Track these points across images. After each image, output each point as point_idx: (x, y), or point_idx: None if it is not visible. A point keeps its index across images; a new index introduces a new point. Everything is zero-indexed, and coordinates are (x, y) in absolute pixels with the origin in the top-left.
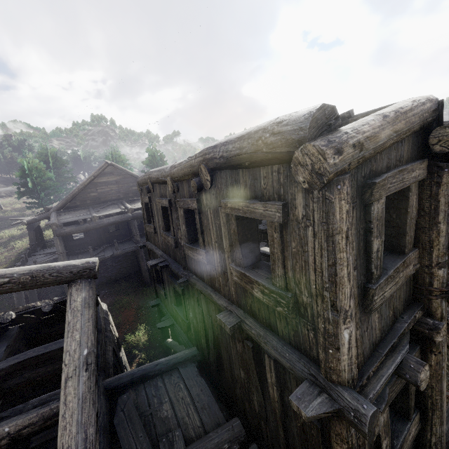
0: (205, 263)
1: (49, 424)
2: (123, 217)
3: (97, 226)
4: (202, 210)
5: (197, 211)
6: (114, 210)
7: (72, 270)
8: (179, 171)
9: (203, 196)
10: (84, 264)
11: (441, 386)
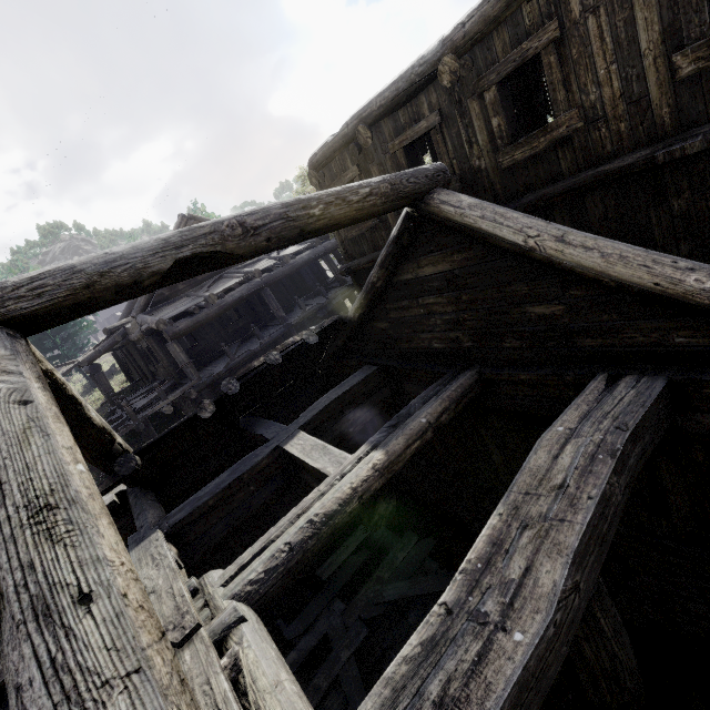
0: (580, 126)
1: (461, 410)
2: (250, 286)
3: (221, 311)
4: (565, 36)
5: (552, 47)
6: (232, 282)
7: (426, 173)
8: (490, 11)
9: (571, 4)
10: (432, 166)
11: None
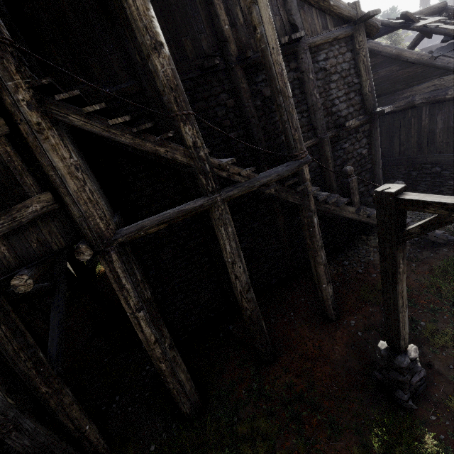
0: None
1: None
2: None
3: None
4: None
5: None
6: None
7: None
8: None
9: None
10: None
11: (46, 159)
